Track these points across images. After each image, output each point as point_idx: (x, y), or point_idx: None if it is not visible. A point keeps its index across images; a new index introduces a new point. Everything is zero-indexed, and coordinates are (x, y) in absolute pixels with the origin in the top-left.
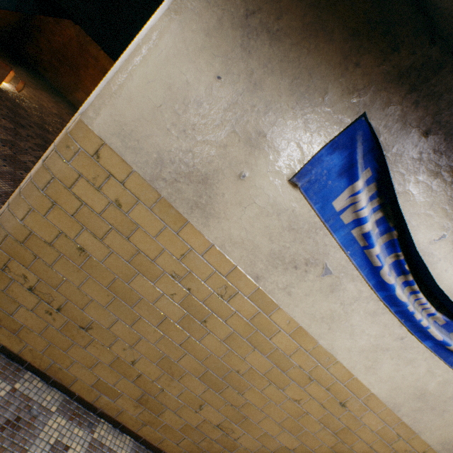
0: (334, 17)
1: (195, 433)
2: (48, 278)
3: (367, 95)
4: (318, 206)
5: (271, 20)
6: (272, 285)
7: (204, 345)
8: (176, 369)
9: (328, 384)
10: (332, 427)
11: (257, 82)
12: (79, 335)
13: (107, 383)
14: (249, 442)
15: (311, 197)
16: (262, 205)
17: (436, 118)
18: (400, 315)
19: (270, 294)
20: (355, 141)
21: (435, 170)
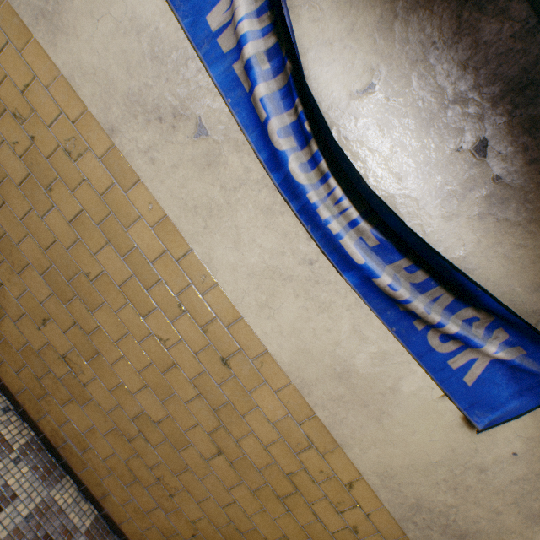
0: None
1: (38, 363)
2: None
3: None
4: (188, 22)
5: None
6: (131, 145)
7: (50, 226)
8: (18, 257)
9: (204, 322)
10: (211, 400)
11: None
12: None
13: None
14: (102, 395)
15: (178, 7)
16: (119, 18)
17: None
18: (305, 217)
19: (129, 159)
20: None
21: None
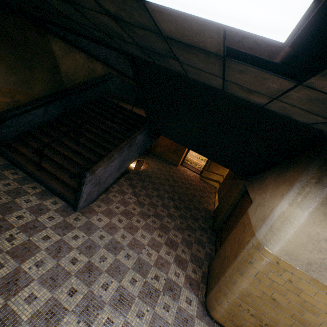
0: None
1: None
2: (258, 310)
3: None
4: None
5: None
6: None
7: None
8: None
9: None
10: None
11: None
12: None
13: None
14: None
15: None
16: None
17: None
18: None
19: None
20: None
21: None
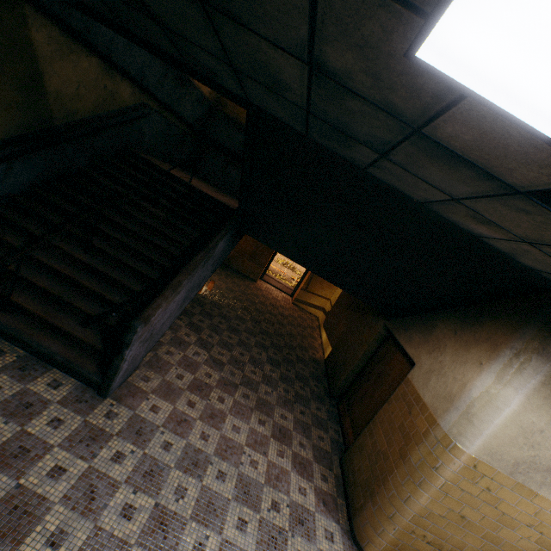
0: None
1: None
2: (439, 534)
3: None
4: None
5: None
6: None
7: None
8: None
9: None
10: None
11: None
12: None
13: None
14: None
15: None
16: None
17: None
18: None
19: None
20: None
21: None
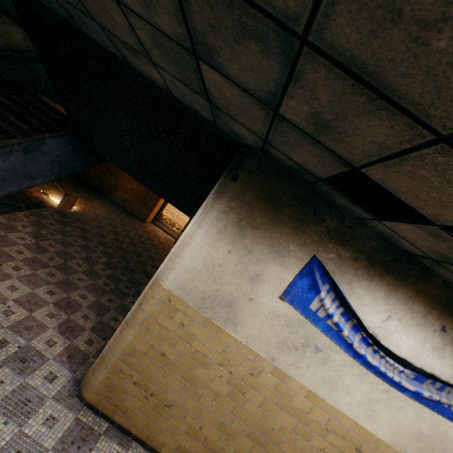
0: (284, 213)
1: None
2: (145, 374)
3: (313, 246)
4: (301, 309)
5: (251, 220)
6: (284, 363)
7: (246, 410)
8: (230, 430)
9: (342, 433)
10: None
11: (250, 250)
12: (165, 411)
13: (184, 445)
14: None
15: (295, 304)
16: (267, 313)
17: (358, 250)
18: (379, 374)
19: (284, 369)
20: (313, 270)
21: (369, 278)
